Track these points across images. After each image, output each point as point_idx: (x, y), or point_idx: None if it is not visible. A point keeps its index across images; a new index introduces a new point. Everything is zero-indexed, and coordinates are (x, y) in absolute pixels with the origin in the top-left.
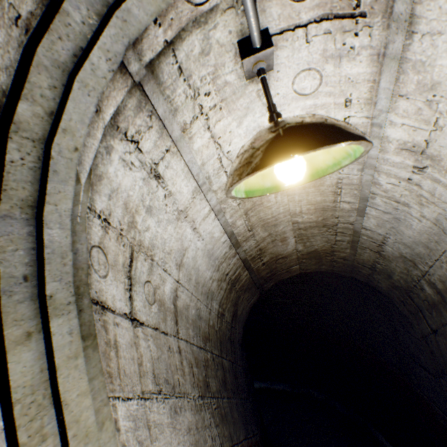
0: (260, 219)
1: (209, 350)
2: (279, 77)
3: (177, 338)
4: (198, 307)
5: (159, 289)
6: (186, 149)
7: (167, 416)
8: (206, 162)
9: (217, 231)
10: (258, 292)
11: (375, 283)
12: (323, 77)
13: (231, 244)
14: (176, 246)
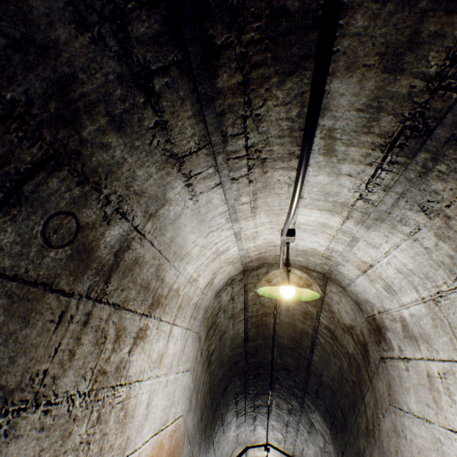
0: None
1: None
2: (270, 450)
3: None
4: None
5: None
6: (247, 454)
7: None
8: (250, 455)
9: None
10: None
11: None
12: (279, 455)
13: None
14: None
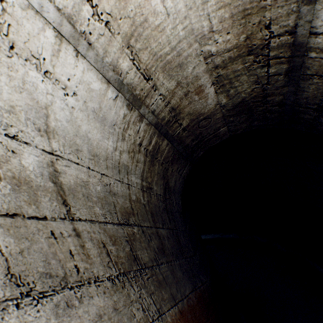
0: (156, 57)
1: (135, 224)
2: None
3: (69, 220)
4: (106, 183)
5: (9, 163)
6: None
7: (48, 319)
8: None
9: (94, 80)
10: (188, 163)
11: (321, 129)
12: None
13: (128, 102)
14: (21, 101)
